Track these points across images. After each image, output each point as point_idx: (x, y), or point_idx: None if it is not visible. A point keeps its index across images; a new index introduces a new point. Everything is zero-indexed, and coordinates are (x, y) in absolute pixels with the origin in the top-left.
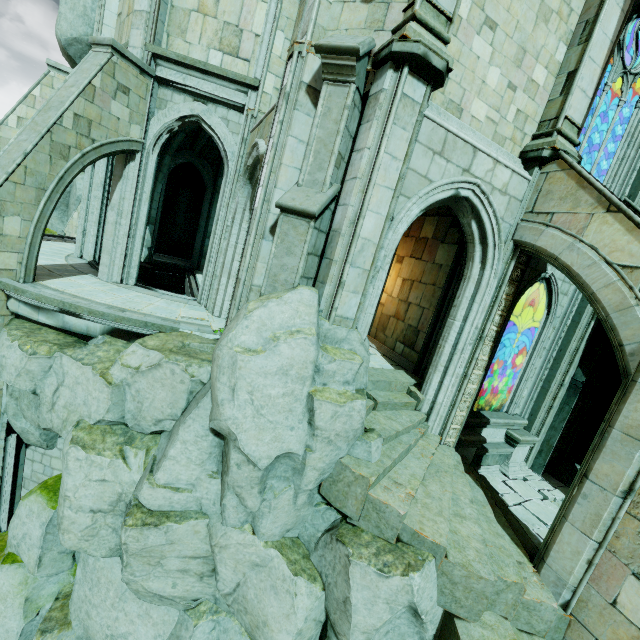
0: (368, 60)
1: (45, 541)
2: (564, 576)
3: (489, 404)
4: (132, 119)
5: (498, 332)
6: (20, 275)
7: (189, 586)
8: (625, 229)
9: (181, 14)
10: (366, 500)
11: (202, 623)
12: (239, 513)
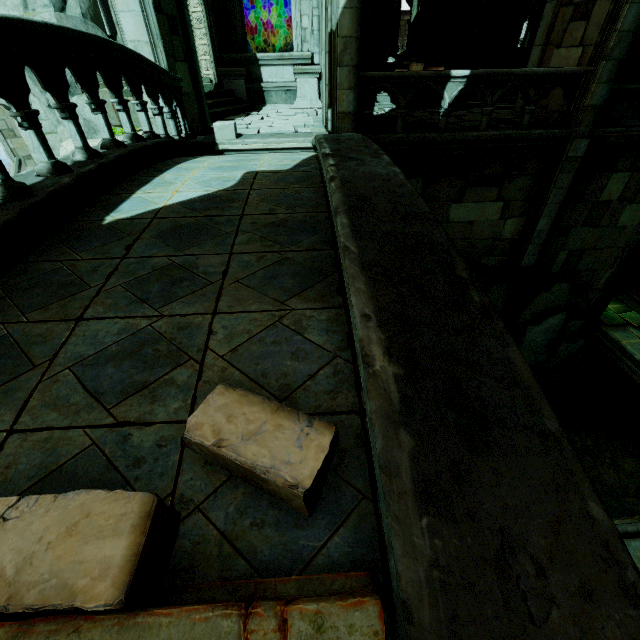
0: None
1: None
2: None
3: None
4: None
5: None
6: None
7: None
8: None
9: None
10: None
11: None
12: (51, 114)
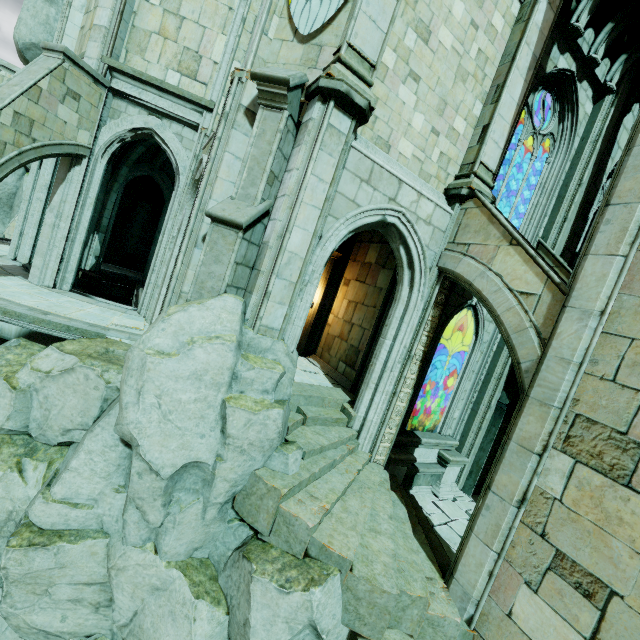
0: (302, 92)
1: None
2: (469, 590)
3: (427, 426)
4: (81, 124)
5: (425, 352)
6: None
7: (82, 619)
8: (523, 260)
9: (142, 34)
10: (278, 513)
11: None
12: (141, 529)
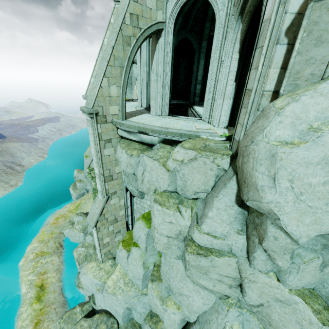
0: None
1: (147, 241)
2: None
3: None
4: (157, 7)
5: None
6: (120, 117)
7: (222, 288)
8: None
9: None
10: None
11: (232, 310)
12: (266, 265)
